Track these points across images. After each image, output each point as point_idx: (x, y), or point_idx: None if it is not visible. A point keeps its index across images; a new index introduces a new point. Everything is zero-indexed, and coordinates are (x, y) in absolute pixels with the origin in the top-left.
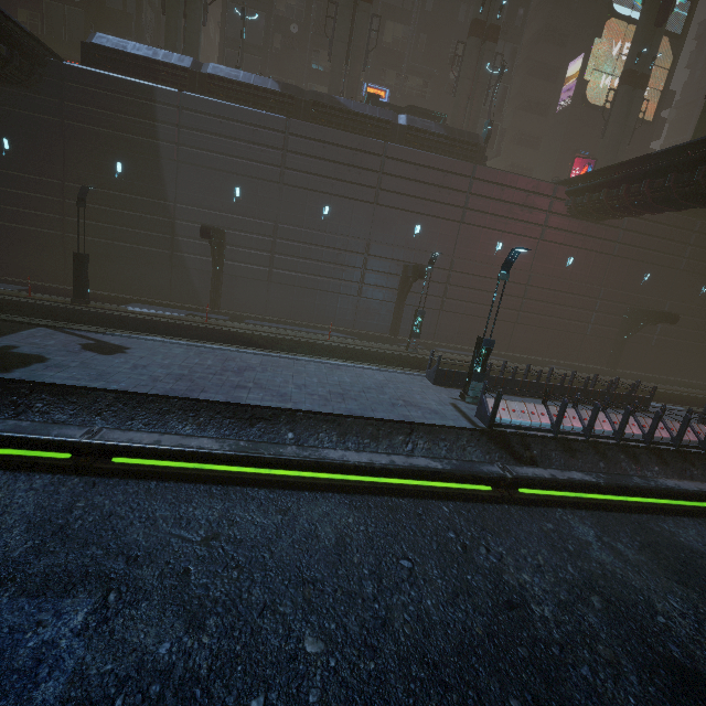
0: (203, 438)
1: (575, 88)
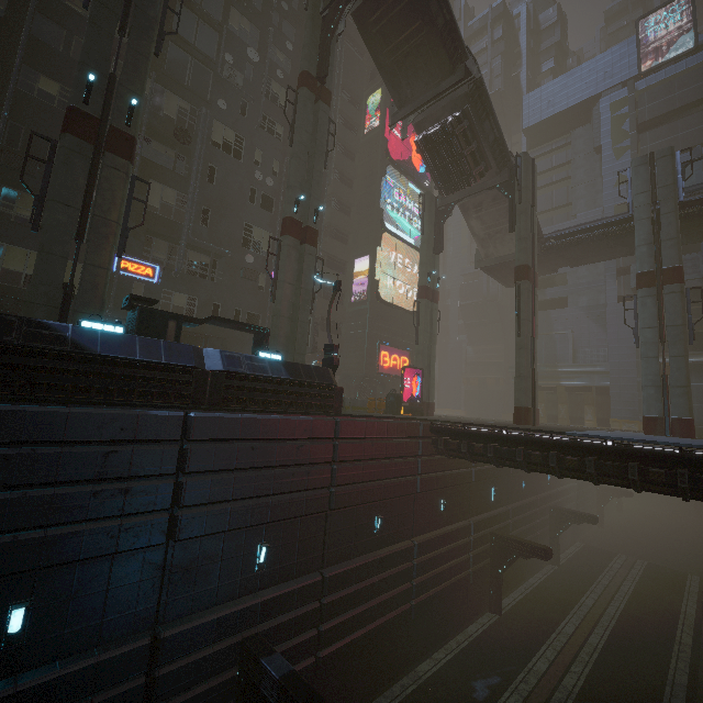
0: None
1: (369, 285)
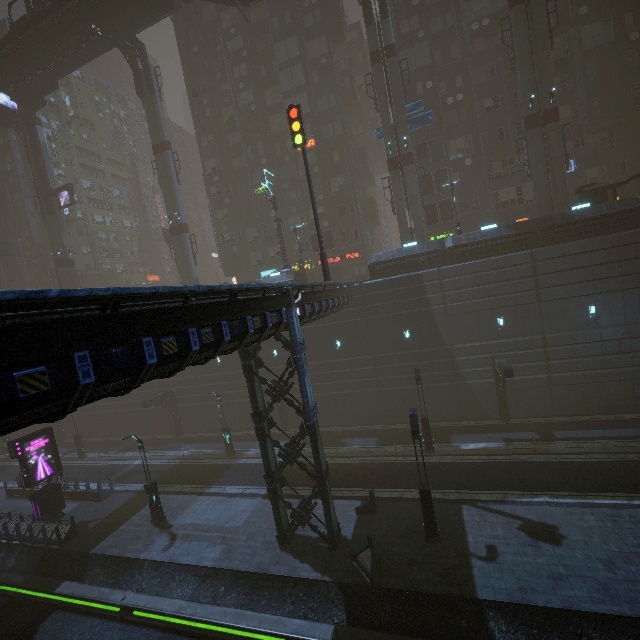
0: None
1: None
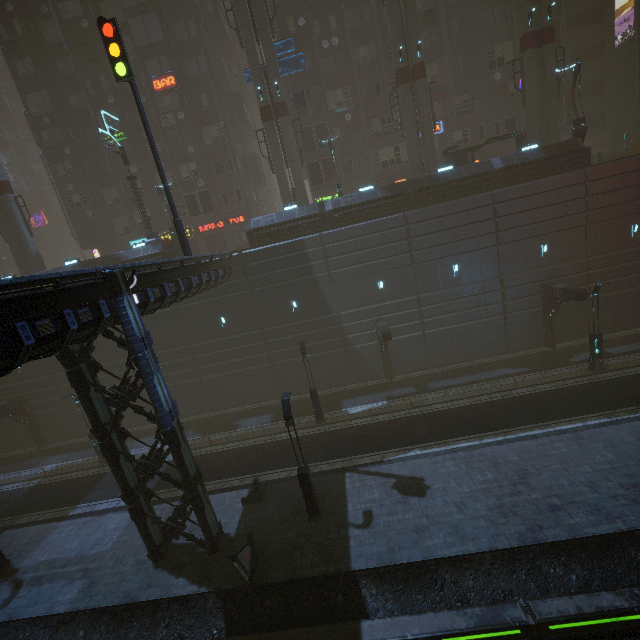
0: (601, 592)
1: (635, 19)
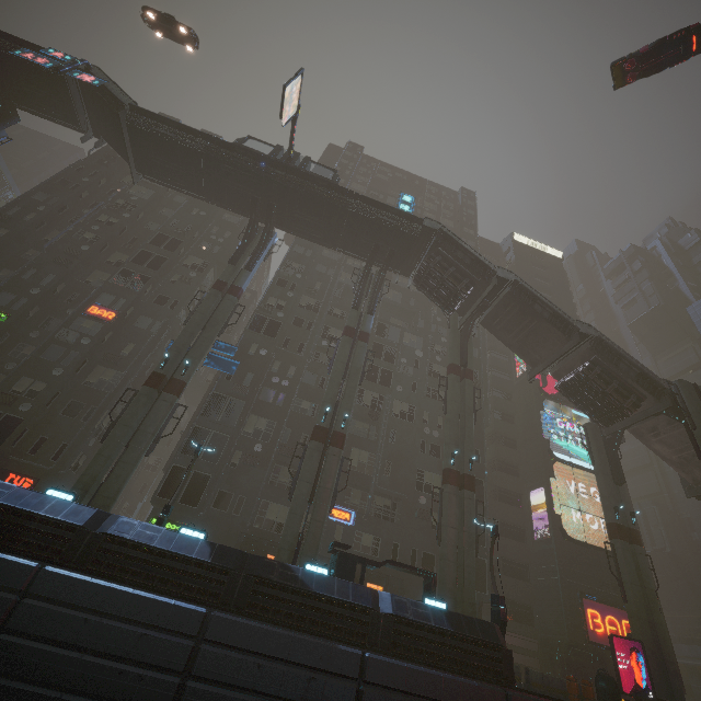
0: None
1: (550, 521)
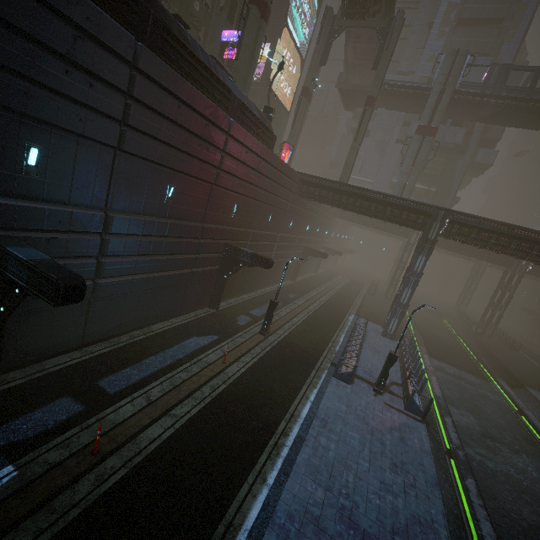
0: None
1: (266, 71)
